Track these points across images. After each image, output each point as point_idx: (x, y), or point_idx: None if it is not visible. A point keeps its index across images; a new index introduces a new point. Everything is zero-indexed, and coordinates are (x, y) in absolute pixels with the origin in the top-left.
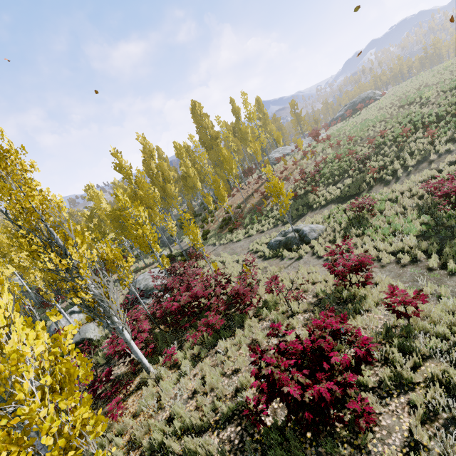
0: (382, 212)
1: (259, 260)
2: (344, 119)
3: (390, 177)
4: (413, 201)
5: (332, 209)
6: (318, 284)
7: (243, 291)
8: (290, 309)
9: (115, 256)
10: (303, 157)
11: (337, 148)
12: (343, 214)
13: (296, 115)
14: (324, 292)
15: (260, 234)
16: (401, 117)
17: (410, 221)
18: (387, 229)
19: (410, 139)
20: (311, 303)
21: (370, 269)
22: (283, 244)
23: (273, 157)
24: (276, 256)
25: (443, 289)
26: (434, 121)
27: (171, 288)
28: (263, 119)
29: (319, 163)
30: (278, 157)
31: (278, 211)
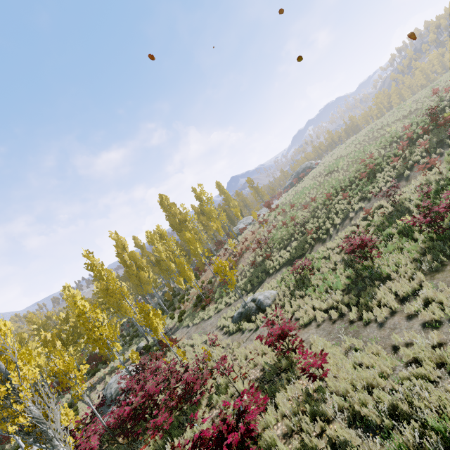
0: (320, 270)
1: (225, 337)
2: (293, 185)
3: (324, 235)
4: (341, 257)
5: (283, 272)
6: (263, 356)
7: (192, 379)
8: (236, 390)
9: (66, 367)
10: (261, 225)
11: (285, 214)
12: (291, 277)
13: (254, 188)
14: (268, 364)
15: (228, 307)
16: (326, 183)
17: (338, 276)
18: (321, 287)
19: (334, 201)
20: (257, 379)
21: (309, 330)
22: (244, 315)
23: (239, 228)
24: (239, 329)
25: (355, 342)
26: (349, 185)
27: (128, 390)
28: (226, 197)
29: (271, 231)
30: (241, 227)
31: (242, 281)
